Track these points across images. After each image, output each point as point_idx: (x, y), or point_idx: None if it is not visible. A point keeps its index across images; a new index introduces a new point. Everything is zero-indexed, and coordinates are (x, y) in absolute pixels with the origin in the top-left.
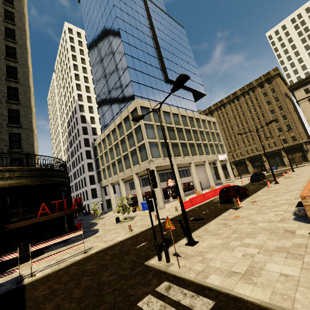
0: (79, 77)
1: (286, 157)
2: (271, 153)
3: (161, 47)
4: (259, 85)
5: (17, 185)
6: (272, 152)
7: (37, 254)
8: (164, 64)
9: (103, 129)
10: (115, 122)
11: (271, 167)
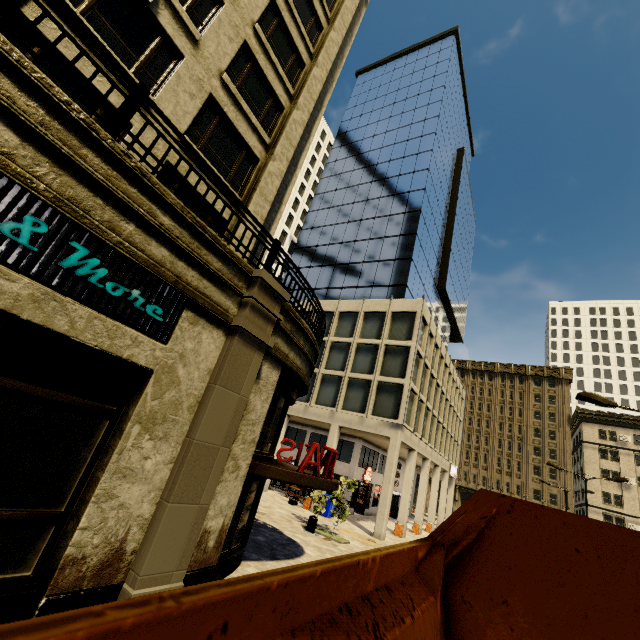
0: None
1: None
2: None
3: (454, 232)
4: (535, 378)
5: (300, 375)
6: None
7: (239, 558)
8: (449, 261)
9: None
10: (341, 303)
11: None
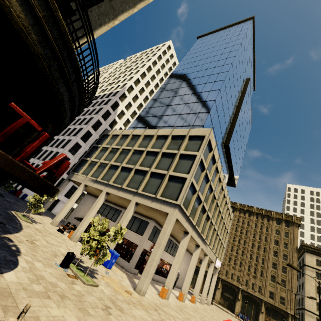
0: (144, 77)
1: (263, 315)
2: (250, 296)
3: (238, 117)
4: (277, 219)
5: None
6: (252, 296)
7: None
8: (233, 131)
9: (132, 127)
10: (159, 130)
11: (243, 314)
